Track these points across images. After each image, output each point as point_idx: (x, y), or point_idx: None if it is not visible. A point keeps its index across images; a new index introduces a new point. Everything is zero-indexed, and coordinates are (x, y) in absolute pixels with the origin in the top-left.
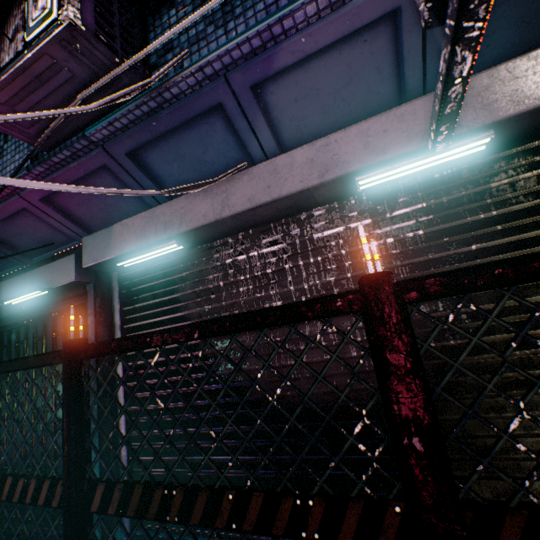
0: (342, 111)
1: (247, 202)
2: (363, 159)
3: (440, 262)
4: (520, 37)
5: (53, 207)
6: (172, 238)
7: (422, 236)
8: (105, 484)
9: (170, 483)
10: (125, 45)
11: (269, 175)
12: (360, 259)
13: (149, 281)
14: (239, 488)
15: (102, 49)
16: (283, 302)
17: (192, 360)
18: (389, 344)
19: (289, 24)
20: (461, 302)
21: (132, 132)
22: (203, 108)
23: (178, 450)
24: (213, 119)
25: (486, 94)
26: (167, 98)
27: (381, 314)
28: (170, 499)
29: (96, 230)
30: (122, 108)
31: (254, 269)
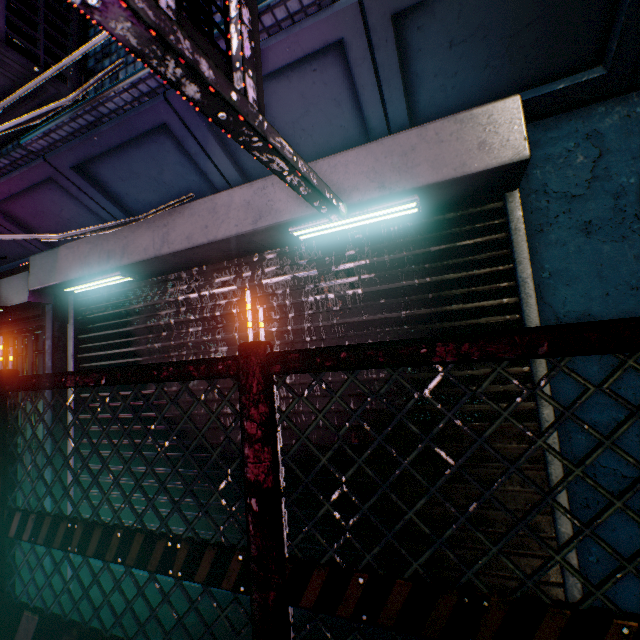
0: (306, 143)
1: (186, 240)
2: (294, 210)
3: (373, 325)
4: (487, 81)
5: (4, 217)
6: (115, 269)
7: (361, 295)
8: (21, 513)
9: (75, 517)
10: (52, 48)
11: (208, 214)
12: (303, 312)
13: (105, 310)
14: (128, 527)
15: (14, 58)
16: (228, 348)
17: (101, 405)
18: (247, 412)
19: (223, 46)
20: (316, 379)
21: (73, 145)
22: (147, 127)
23: (84, 489)
24: (163, 138)
25: (412, 155)
26: (104, 112)
27: (245, 383)
28: (73, 532)
29: (58, 245)
30: (56, 119)
31: (204, 310)
